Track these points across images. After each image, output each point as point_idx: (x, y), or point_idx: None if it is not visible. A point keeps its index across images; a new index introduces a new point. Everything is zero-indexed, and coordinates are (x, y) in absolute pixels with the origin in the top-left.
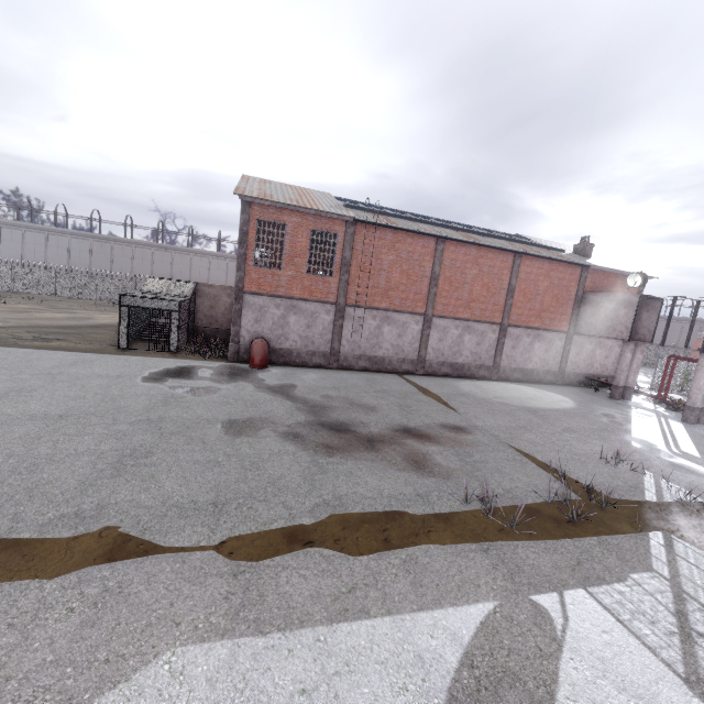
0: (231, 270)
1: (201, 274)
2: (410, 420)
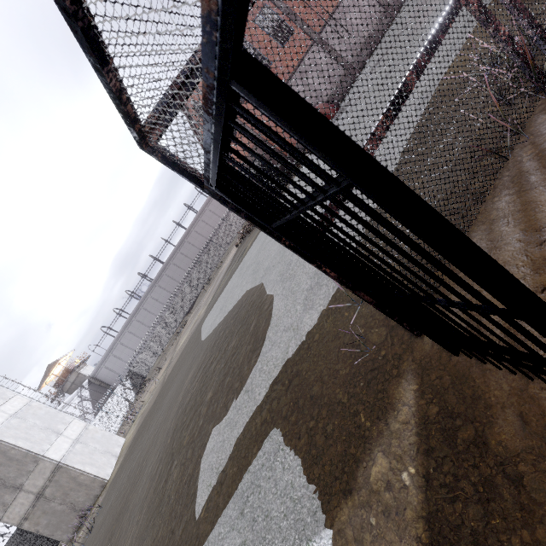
0: (214, 210)
1: (208, 231)
2: None
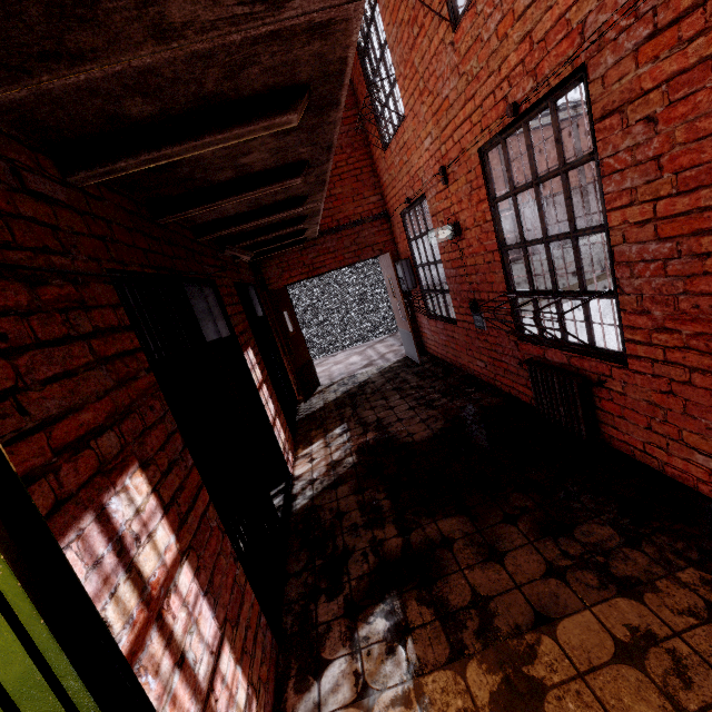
0: None
1: None
2: (539, 270)
